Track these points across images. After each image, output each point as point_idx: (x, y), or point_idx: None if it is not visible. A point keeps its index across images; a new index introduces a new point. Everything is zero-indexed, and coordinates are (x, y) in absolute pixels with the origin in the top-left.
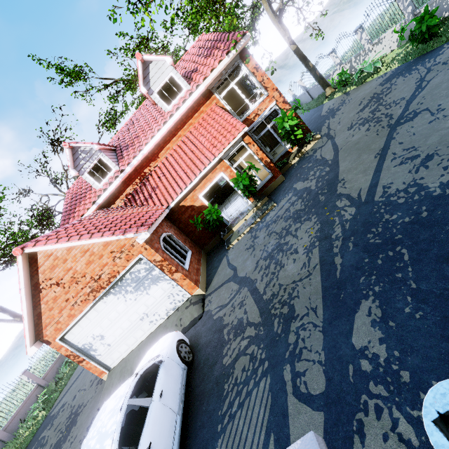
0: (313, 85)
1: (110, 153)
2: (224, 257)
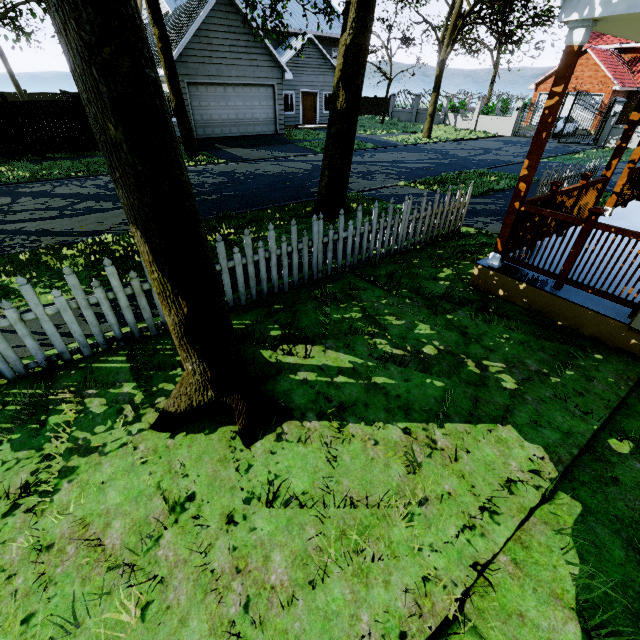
0: None
1: None
2: None
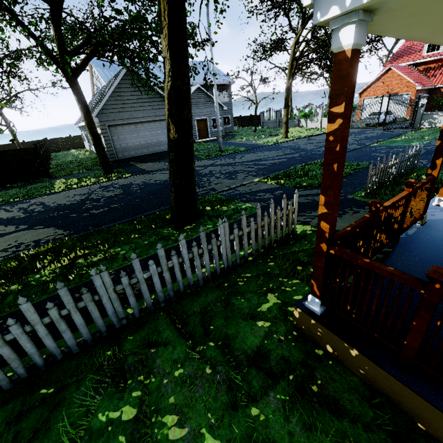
0: None
1: None
2: None
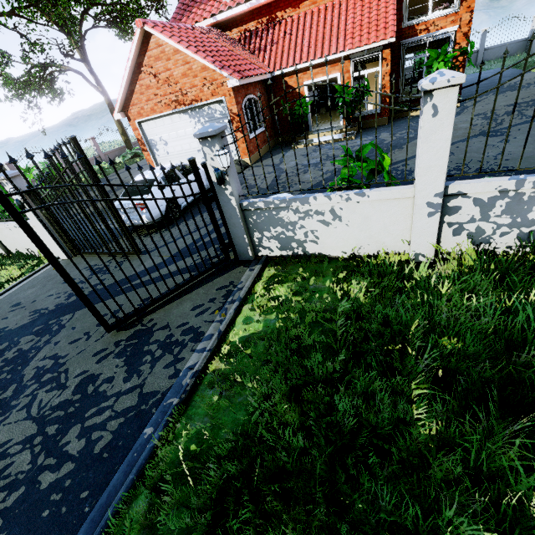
0: None
1: None
2: (284, 152)
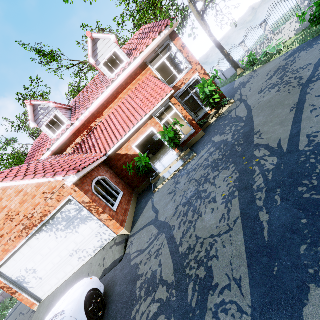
0: (227, 69)
1: (65, 111)
2: (150, 199)
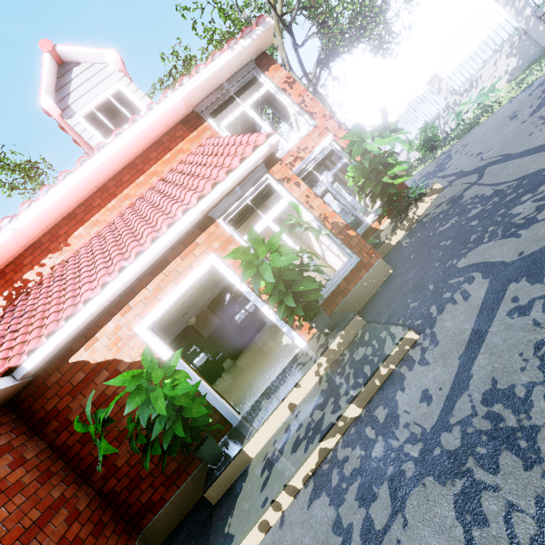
0: None
1: None
2: None
